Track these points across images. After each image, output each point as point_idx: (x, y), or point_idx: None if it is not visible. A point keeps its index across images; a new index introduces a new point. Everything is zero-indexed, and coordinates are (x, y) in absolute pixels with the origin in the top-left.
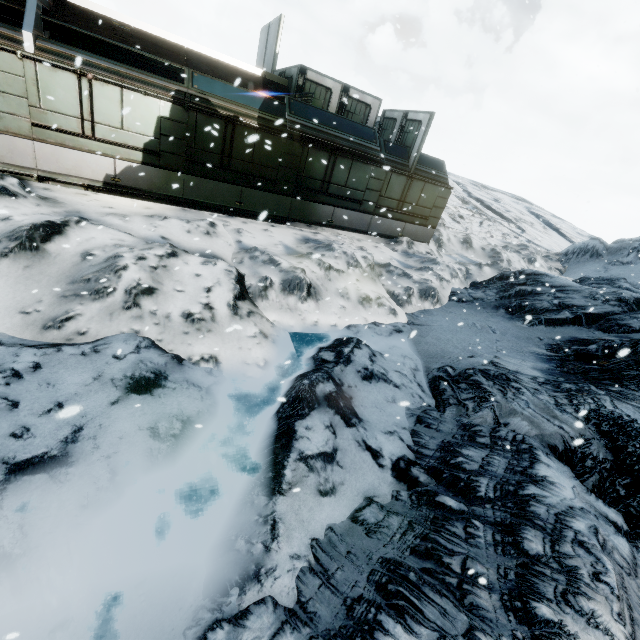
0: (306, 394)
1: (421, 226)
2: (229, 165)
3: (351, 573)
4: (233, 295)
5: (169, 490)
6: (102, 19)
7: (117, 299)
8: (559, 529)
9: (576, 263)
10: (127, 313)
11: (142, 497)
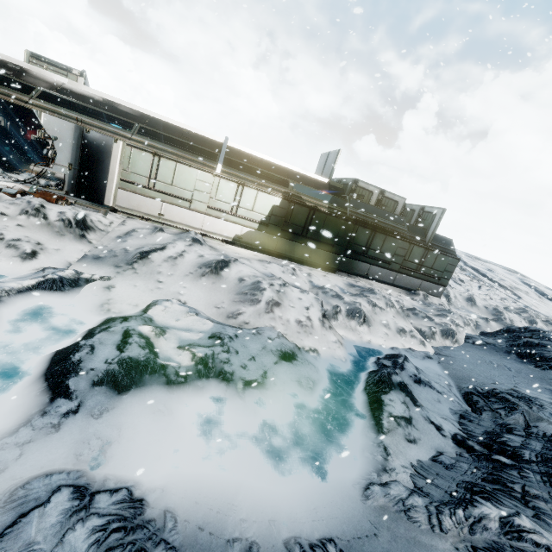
0: (386, 379)
1: (434, 284)
2: (306, 233)
3: (444, 482)
4: (321, 314)
5: (313, 419)
6: (247, 155)
7: (262, 306)
8: None
9: None
10: (267, 315)
11: (300, 418)
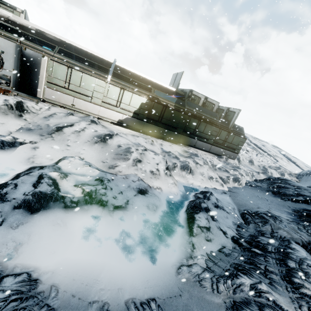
0: (198, 205)
1: (232, 152)
2: (161, 120)
3: (223, 264)
4: (165, 167)
5: (154, 227)
6: (128, 71)
7: (130, 162)
8: (301, 262)
9: (305, 179)
10: (133, 167)
11: (146, 227)
